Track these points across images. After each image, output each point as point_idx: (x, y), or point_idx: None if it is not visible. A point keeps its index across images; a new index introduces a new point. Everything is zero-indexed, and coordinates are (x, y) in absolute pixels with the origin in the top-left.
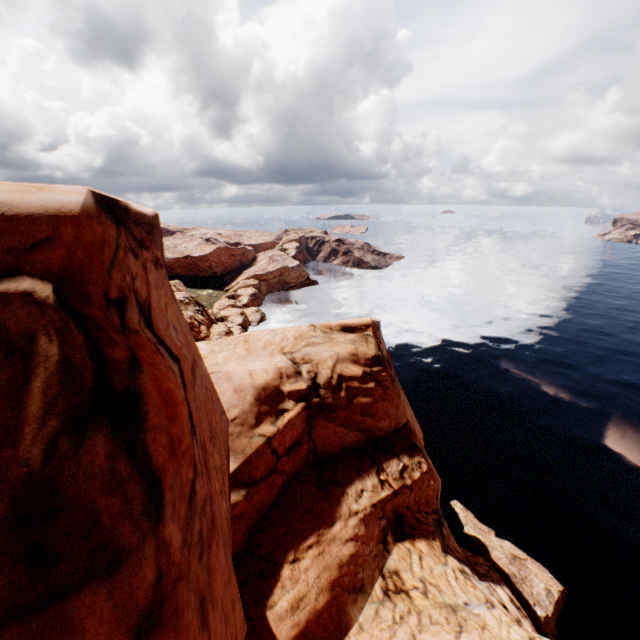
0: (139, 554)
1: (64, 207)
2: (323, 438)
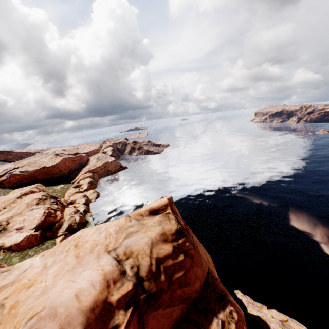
0: None
1: None
2: (155, 327)
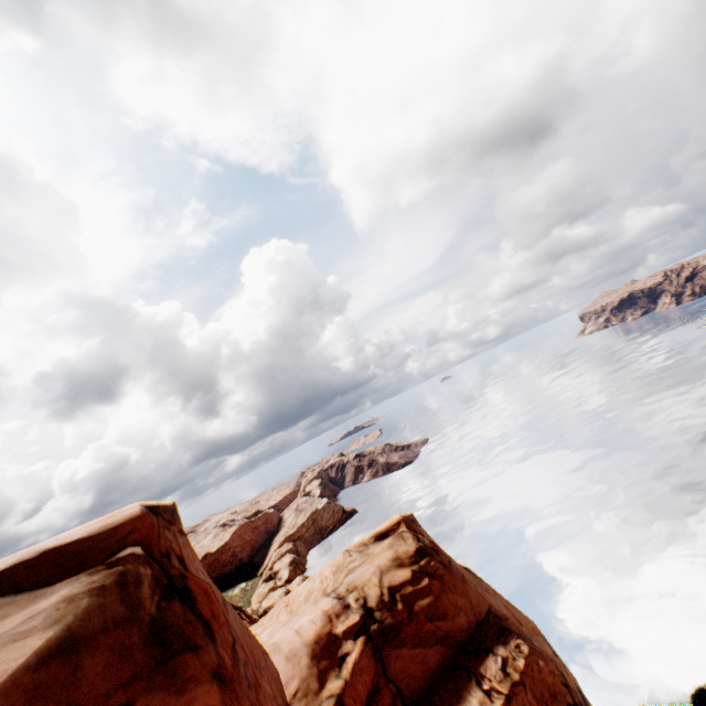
0: (207, 648)
1: (133, 514)
2: (403, 672)
